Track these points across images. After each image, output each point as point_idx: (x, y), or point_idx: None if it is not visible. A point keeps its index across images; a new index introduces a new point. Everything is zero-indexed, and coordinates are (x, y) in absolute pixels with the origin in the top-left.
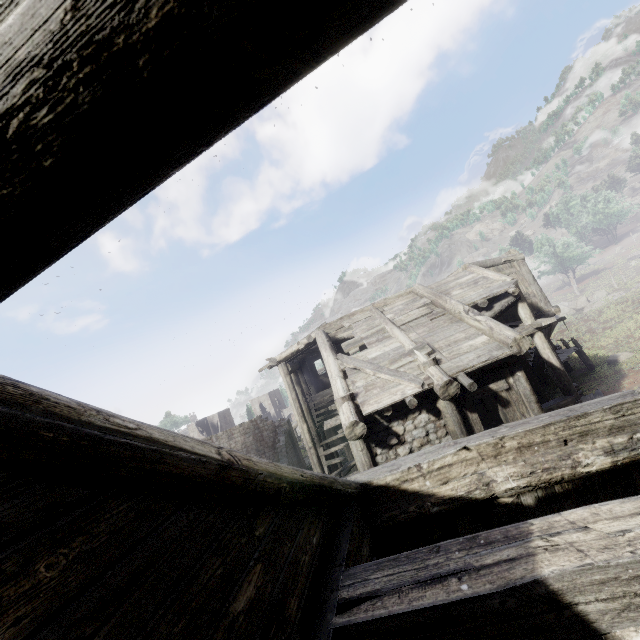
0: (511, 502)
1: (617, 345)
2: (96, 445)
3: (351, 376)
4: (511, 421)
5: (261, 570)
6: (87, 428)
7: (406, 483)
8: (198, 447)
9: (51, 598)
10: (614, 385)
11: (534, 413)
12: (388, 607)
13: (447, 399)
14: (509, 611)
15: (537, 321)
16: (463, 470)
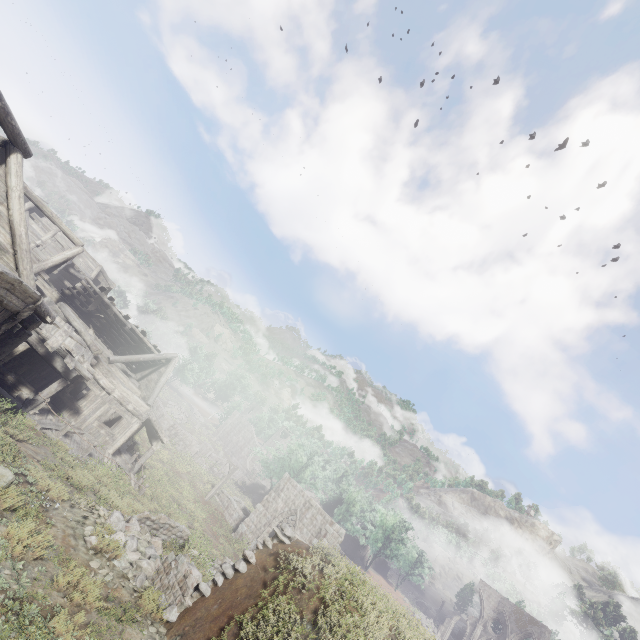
0: None
1: None
2: None
3: None
4: None
5: None
6: None
7: None
8: None
9: None
10: None
11: None
12: None
13: None
14: None
15: None
16: None
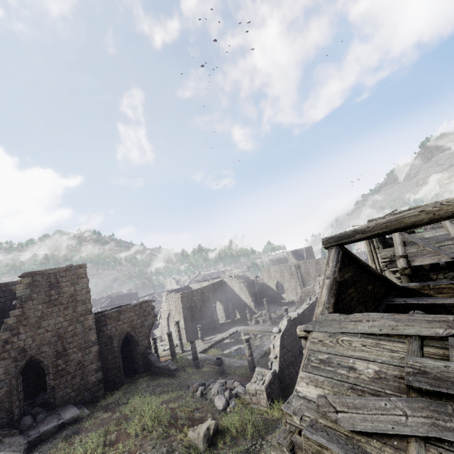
0: None
1: None
2: (353, 257)
3: (408, 246)
4: None
5: (371, 286)
6: (353, 255)
7: (421, 290)
8: (363, 261)
9: (352, 272)
10: None
11: None
12: (401, 302)
13: None
14: (432, 307)
15: None
16: (449, 291)
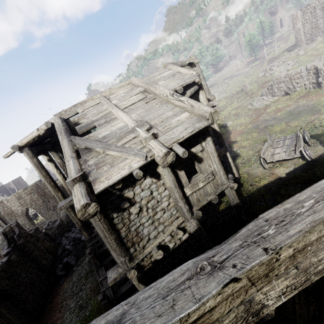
0: (274, 313)
1: (225, 118)
2: None
3: (83, 155)
4: (204, 171)
5: None
6: None
7: None
8: None
9: None
10: (227, 137)
11: (216, 164)
12: None
13: (166, 166)
14: None
15: (210, 103)
16: (228, 307)
